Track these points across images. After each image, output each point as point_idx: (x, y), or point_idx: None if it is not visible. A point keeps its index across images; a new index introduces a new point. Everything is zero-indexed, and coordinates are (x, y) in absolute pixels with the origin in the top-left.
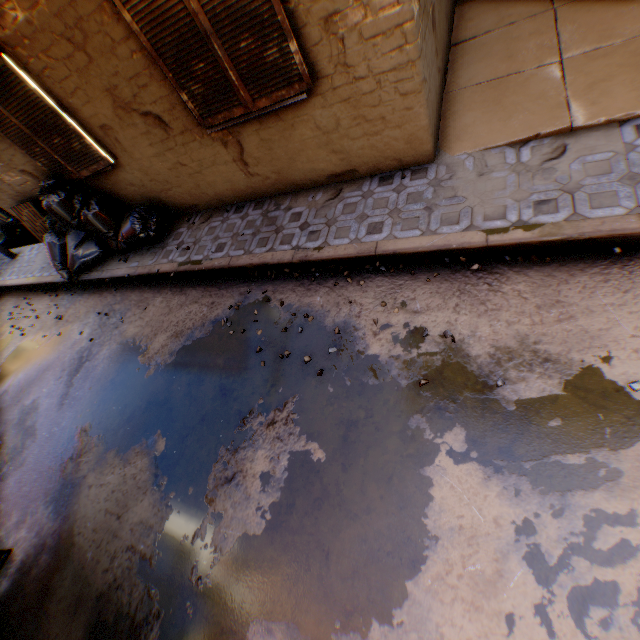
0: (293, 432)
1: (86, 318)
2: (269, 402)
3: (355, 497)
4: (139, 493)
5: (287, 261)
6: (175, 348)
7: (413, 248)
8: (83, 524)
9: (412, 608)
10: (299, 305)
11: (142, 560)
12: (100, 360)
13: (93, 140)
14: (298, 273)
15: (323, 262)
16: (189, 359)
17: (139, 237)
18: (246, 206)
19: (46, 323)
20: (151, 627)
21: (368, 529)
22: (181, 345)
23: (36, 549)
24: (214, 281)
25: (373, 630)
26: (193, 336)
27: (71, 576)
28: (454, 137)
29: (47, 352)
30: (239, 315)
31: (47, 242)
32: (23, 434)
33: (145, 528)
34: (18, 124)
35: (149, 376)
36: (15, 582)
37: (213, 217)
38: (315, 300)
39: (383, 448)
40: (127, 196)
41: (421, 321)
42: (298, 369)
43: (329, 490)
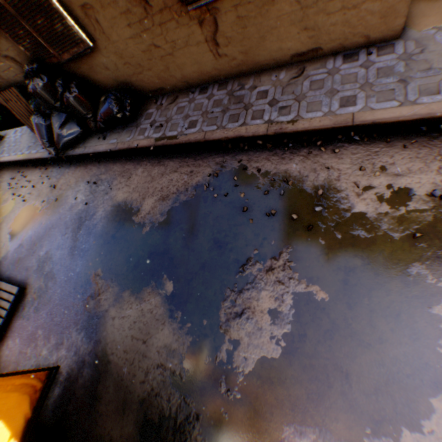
0: (292, 277)
1: (76, 186)
2: (264, 252)
3: (365, 330)
4: (158, 324)
5: (262, 133)
6: (164, 209)
7: (393, 117)
8: (113, 347)
9: (439, 420)
10: (276, 171)
11: (173, 375)
12: (97, 220)
13: (73, 22)
14: (270, 144)
15: (297, 133)
16: (179, 218)
17: (116, 117)
18: (210, 88)
19: (42, 191)
20: (193, 426)
21: (383, 356)
22: (169, 207)
23: (77, 365)
24: (189, 153)
25: (404, 436)
26: (179, 199)
27: (112, 385)
28: (418, 14)
29: (48, 214)
30: (219, 181)
31: (35, 123)
32: (43, 278)
33: (170, 351)
34: (1, 4)
35: (145, 232)
36: (65, 388)
37: (179, 98)
38: (291, 167)
39: (385, 290)
40: (101, 81)
41: (404, 183)
42: (286, 225)
43: (338, 324)
